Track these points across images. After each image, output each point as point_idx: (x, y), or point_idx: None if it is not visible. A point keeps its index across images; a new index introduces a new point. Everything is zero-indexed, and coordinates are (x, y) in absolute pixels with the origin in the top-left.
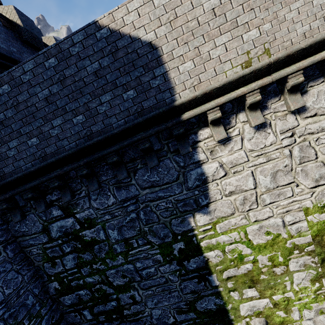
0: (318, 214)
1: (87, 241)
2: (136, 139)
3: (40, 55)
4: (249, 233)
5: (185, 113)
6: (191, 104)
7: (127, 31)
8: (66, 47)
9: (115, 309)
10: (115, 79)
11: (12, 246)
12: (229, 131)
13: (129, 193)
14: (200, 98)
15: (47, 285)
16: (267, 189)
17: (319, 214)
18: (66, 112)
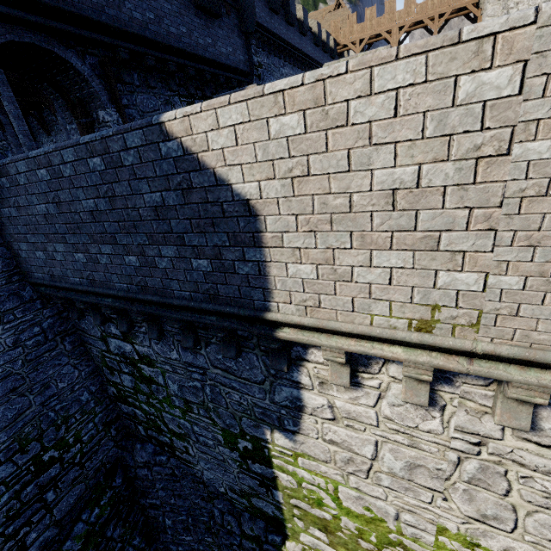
0: (460, 545)
1: (145, 375)
2: (205, 323)
3: (81, 144)
4: (341, 492)
5: (285, 328)
6: (295, 326)
7: (211, 162)
8: (116, 148)
9: (168, 444)
10: (183, 233)
11: (71, 338)
12: (362, 375)
13: (197, 360)
14: (313, 328)
15: (107, 385)
16: (391, 472)
17: (461, 545)
18: (117, 243)
